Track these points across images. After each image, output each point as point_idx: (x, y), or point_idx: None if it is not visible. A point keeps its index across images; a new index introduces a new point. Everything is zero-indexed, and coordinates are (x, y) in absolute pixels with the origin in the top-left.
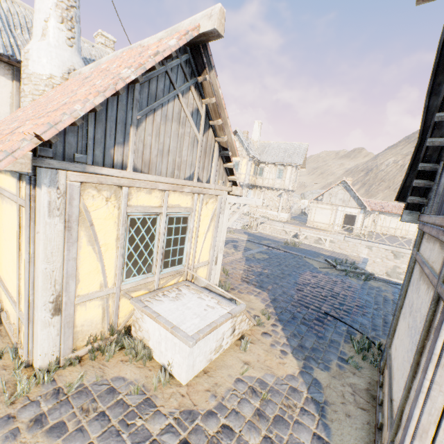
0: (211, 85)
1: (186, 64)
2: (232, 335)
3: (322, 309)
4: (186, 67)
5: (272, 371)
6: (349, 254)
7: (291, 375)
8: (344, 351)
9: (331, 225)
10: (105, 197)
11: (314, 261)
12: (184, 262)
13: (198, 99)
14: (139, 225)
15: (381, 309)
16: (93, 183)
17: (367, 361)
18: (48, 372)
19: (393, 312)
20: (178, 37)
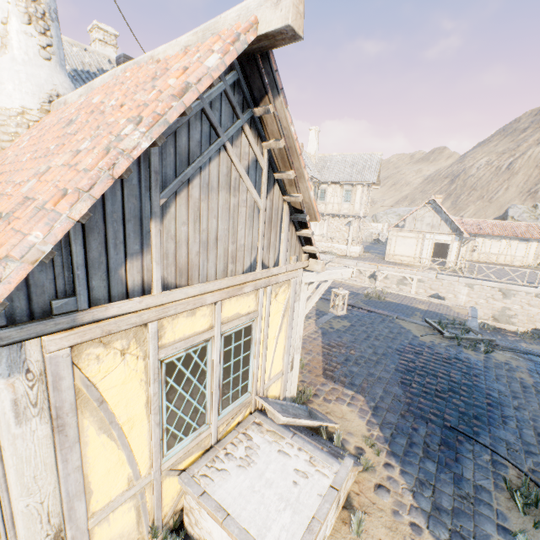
0: (277, 120)
1: (234, 89)
2: (336, 509)
3: (446, 420)
4: (234, 94)
5: None
6: (451, 305)
7: None
8: (501, 510)
9: (417, 258)
10: (118, 350)
11: (411, 325)
12: (251, 387)
13: (255, 144)
14: (181, 367)
15: (524, 408)
16: (94, 339)
17: None
18: None
19: None
20: (222, 49)
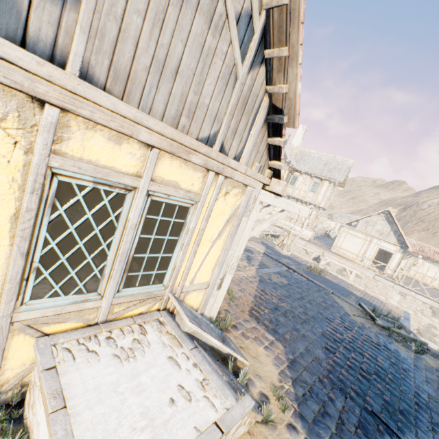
0: None
1: None
2: None
3: (368, 403)
4: None
5: None
6: (385, 302)
7: None
8: None
9: (359, 257)
10: None
11: (345, 303)
12: (167, 281)
13: None
14: (81, 201)
15: None
16: None
17: None
18: None
19: None
20: None
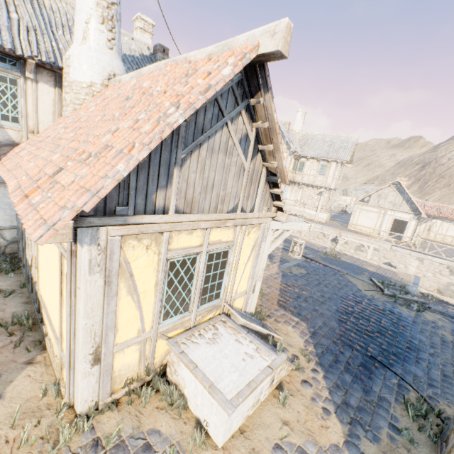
0: (264, 108)
1: (238, 86)
2: (270, 386)
3: (369, 351)
4: (237, 89)
5: (314, 437)
6: (397, 272)
7: (335, 446)
8: (395, 415)
9: (376, 230)
10: (145, 245)
11: (357, 281)
12: (222, 295)
13: (248, 123)
14: (179, 267)
15: (438, 355)
16: (134, 234)
17: (423, 433)
18: (87, 419)
19: (452, 360)
20: (233, 63)
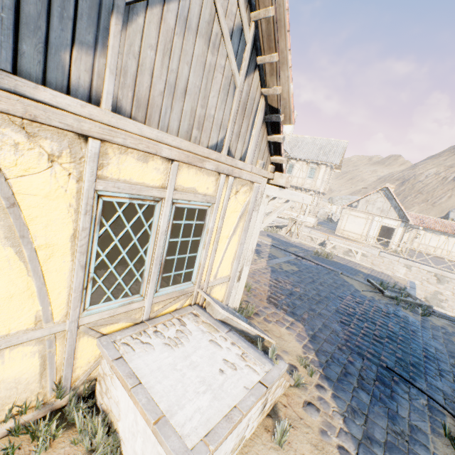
0: None
1: None
2: (261, 413)
3: (383, 361)
4: None
5: None
6: (391, 275)
7: None
8: (439, 454)
9: (363, 236)
10: (46, 152)
11: (354, 281)
12: (195, 278)
13: (244, 8)
14: (121, 216)
15: None
16: (12, 115)
17: None
18: None
19: None
20: None
